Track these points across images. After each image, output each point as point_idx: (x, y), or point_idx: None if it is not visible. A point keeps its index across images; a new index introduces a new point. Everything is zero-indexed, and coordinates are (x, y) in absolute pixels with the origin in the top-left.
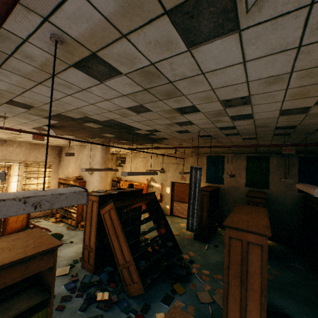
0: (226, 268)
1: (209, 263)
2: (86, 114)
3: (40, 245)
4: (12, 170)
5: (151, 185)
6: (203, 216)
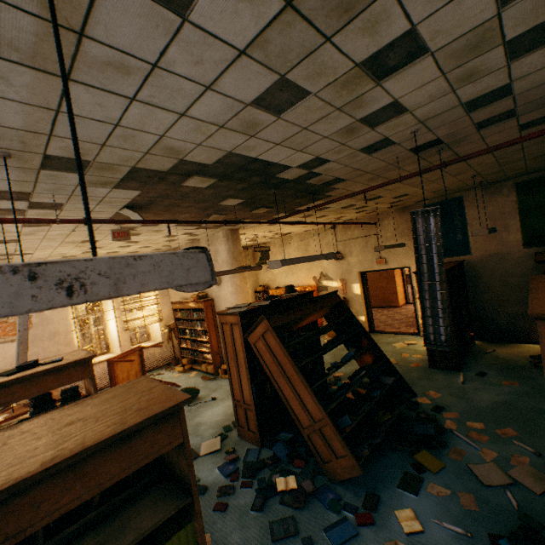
0: None
1: (477, 407)
2: (180, 153)
3: (149, 405)
4: (103, 303)
5: (323, 286)
6: None
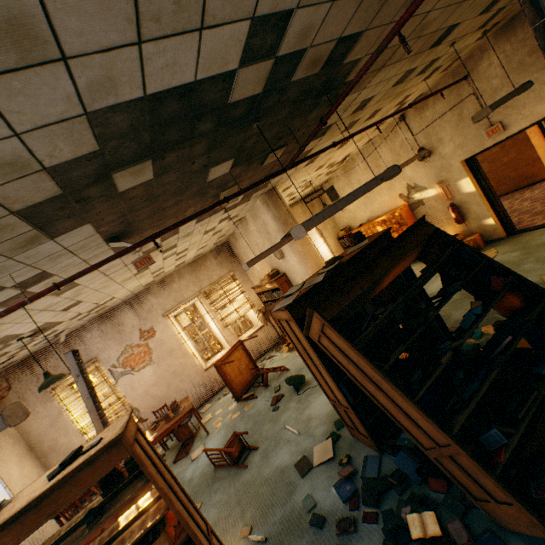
0: None
1: None
2: (22, 164)
3: None
4: (199, 309)
5: (416, 202)
6: None
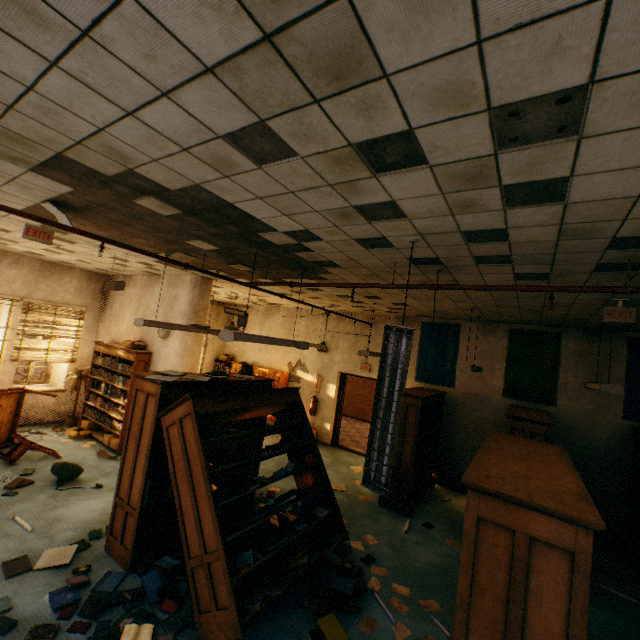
0: (464, 605)
1: (410, 566)
2: (128, 160)
3: None
4: None
5: (296, 377)
6: (405, 455)
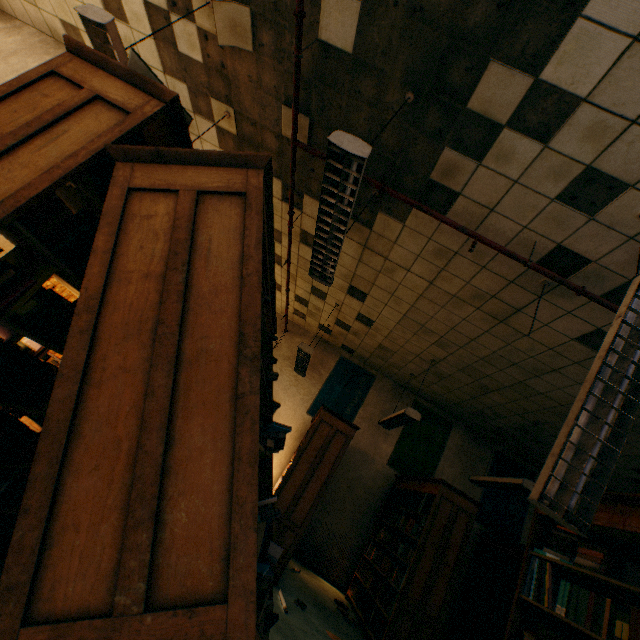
0: None
1: None
2: None
3: None
4: None
5: None
6: (308, 494)
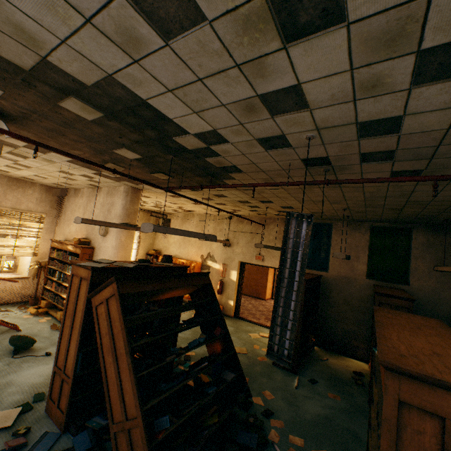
0: None
1: (302, 418)
2: (38, 44)
3: None
4: None
5: (207, 265)
6: None
